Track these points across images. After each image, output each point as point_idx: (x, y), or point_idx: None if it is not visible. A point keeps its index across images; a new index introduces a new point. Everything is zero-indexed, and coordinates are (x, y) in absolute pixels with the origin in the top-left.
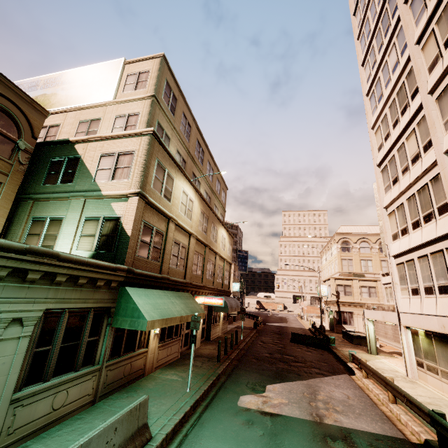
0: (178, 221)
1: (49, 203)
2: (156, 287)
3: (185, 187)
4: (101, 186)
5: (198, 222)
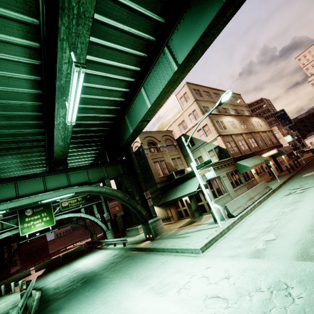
0: (234, 133)
1: (193, 154)
2: (243, 159)
3: (226, 119)
4: (205, 140)
5: (240, 126)
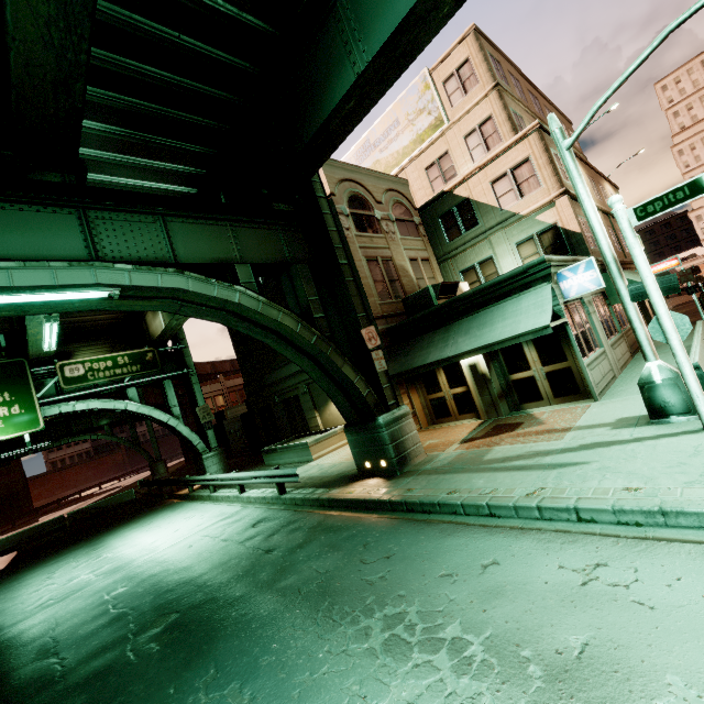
0: None
1: (466, 253)
2: None
3: None
4: (514, 210)
5: (592, 191)
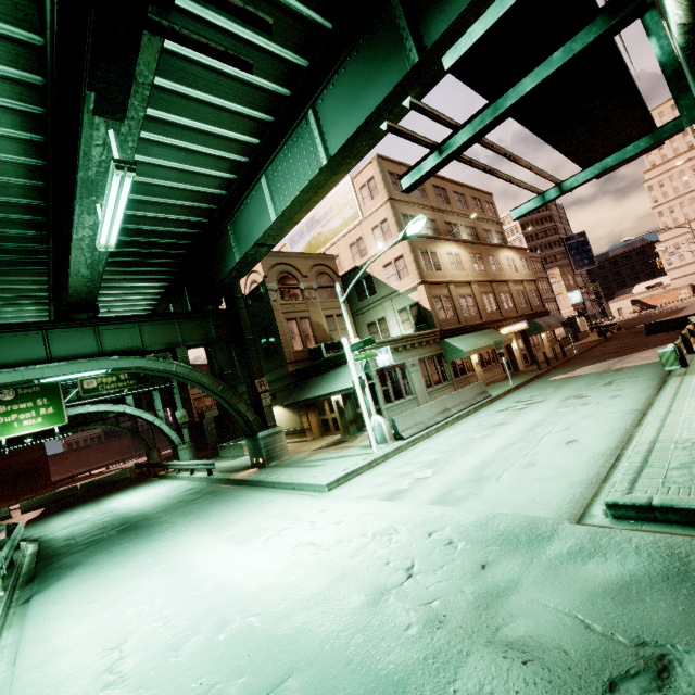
0: (454, 280)
1: (370, 312)
2: (461, 334)
3: (446, 248)
4: (396, 288)
5: (472, 267)
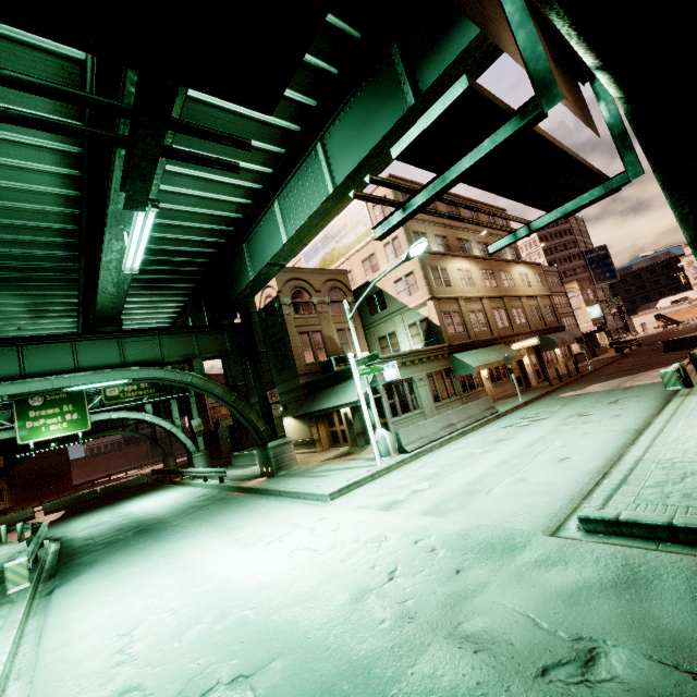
0: (464, 296)
1: (381, 326)
2: (471, 349)
3: (457, 264)
4: (406, 303)
5: (483, 282)
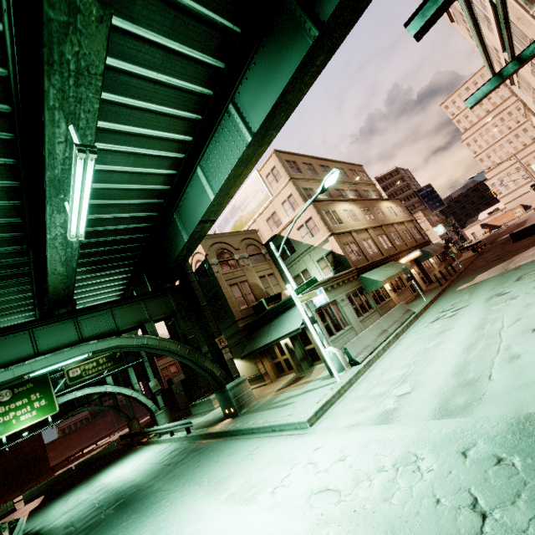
0: (354, 229)
1: (294, 267)
2: (372, 269)
3: (342, 206)
4: (311, 243)
5: (364, 217)
